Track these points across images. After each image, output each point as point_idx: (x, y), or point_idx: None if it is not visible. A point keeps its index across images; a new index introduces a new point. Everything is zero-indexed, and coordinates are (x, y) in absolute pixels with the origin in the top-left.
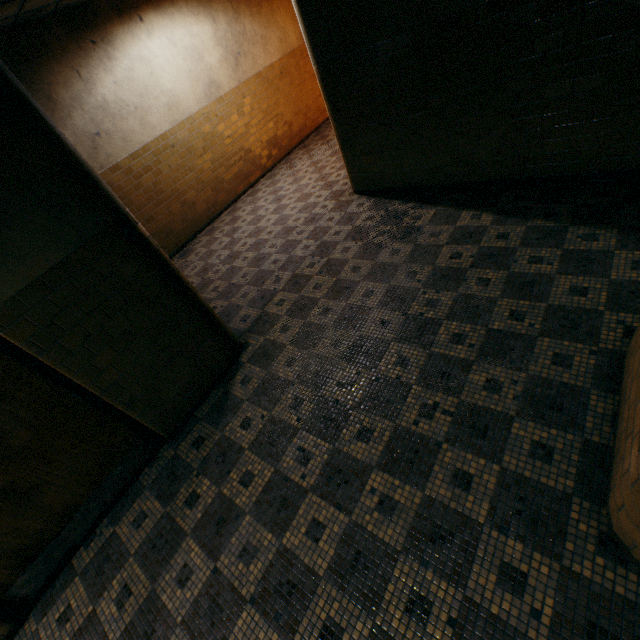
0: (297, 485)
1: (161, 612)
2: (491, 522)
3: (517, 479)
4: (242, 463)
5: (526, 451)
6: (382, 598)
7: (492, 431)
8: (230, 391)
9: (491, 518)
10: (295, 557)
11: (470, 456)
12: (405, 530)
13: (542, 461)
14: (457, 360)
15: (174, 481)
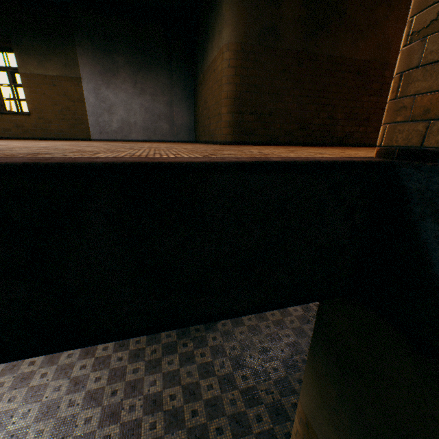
0: (214, 370)
1: (160, 365)
2: (256, 435)
3: (274, 434)
4: (205, 348)
5: (284, 431)
6: (213, 419)
7: (280, 416)
8: (217, 323)
9: (257, 434)
10: (200, 387)
11: (267, 415)
12: (232, 412)
13: (286, 438)
14: (292, 387)
15: (184, 334)
